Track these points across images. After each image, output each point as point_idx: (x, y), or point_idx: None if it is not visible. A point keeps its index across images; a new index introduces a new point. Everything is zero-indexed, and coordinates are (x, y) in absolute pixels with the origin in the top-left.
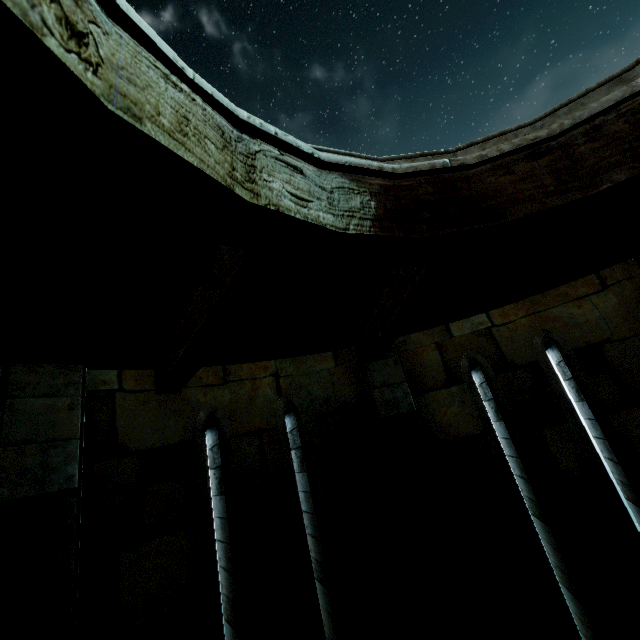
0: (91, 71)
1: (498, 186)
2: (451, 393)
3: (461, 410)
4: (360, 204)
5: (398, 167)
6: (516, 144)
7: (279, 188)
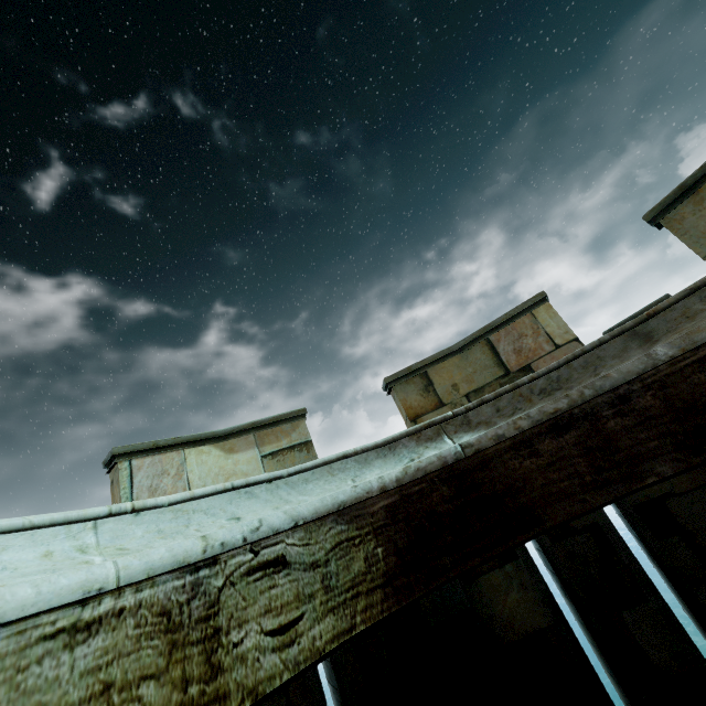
0: None
1: (525, 474)
2: (506, 574)
3: (522, 596)
4: (365, 562)
5: (403, 474)
6: (535, 419)
7: (256, 639)
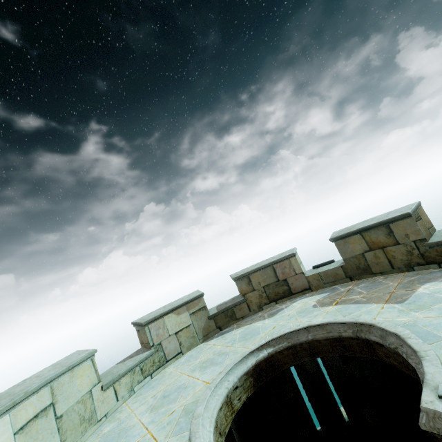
0: (222, 436)
1: (280, 358)
2: None
3: None
4: (249, 382)
5: (256, 362)
6: (284, 347)
7: (236, 401)
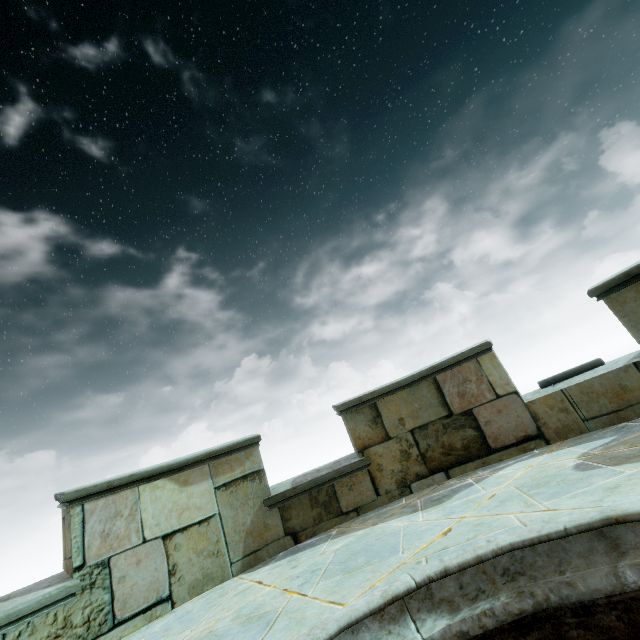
0: None
1: None
2: None
3: None
4: None
5: None
6: (500, 619)
7: None
